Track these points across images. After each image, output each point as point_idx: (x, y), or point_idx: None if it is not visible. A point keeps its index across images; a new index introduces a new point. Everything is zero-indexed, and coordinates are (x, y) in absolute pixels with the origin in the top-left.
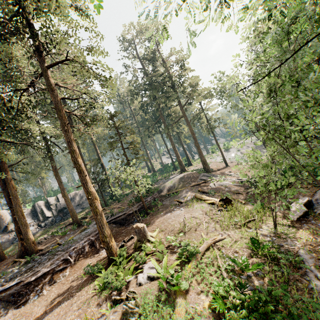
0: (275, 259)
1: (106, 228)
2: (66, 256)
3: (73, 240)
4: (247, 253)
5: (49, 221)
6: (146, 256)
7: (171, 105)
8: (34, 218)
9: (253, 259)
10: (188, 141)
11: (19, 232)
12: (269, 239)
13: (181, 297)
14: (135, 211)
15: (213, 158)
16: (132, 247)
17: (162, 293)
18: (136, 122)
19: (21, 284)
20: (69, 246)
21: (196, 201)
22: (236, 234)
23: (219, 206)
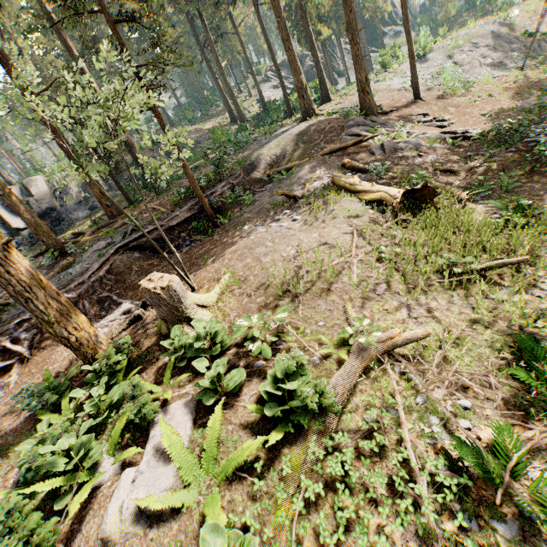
0: None
1: (42, 298)
2: (1, 342)
3: None
4: (505, 397)
5: (24, 237)
6: (177, 374)
7: None
8: None
9: (533, 430)
10: (327, 33)
11: None
12: None
13: None
14: (184, 221)
15: (383, 81)
16: (156, 327)
17: None
18: None
19: None
20: (19, 314)
21: (334, 194)
22: (455, 307)
23: (398, 209)
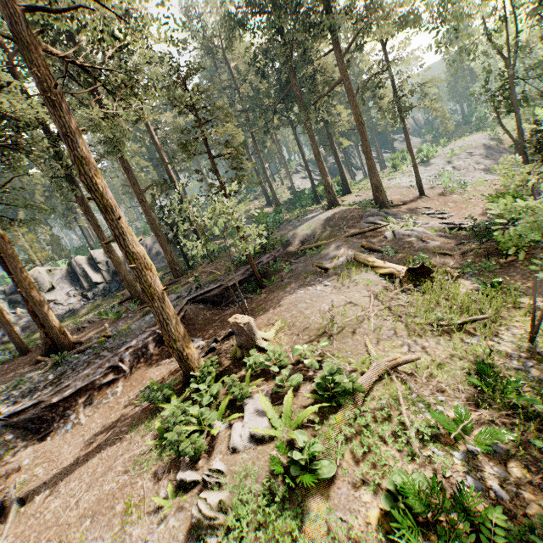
0: (532, 416)
1: (174, 324)
2: (114, 361)
3: (128, 331)
4: (467, 396)
5: (99, 289)
6: (253, 380)
7: (317, 51)
8: (74, 284)
9: (481, 412)
10: (347, 143)
11: (36, 315)
12: (516, 364)
13: (318, 494)
14: (238, 282)
15: (394, 179)
16: (229, 355)
17: (278, 484)
18: (241, 100)
19: (42, 406)
20: (122, 343)
21: (355, 267)
22: (441, 347)
23: (404, 281)
